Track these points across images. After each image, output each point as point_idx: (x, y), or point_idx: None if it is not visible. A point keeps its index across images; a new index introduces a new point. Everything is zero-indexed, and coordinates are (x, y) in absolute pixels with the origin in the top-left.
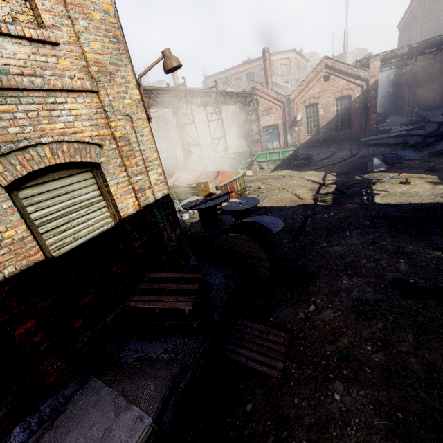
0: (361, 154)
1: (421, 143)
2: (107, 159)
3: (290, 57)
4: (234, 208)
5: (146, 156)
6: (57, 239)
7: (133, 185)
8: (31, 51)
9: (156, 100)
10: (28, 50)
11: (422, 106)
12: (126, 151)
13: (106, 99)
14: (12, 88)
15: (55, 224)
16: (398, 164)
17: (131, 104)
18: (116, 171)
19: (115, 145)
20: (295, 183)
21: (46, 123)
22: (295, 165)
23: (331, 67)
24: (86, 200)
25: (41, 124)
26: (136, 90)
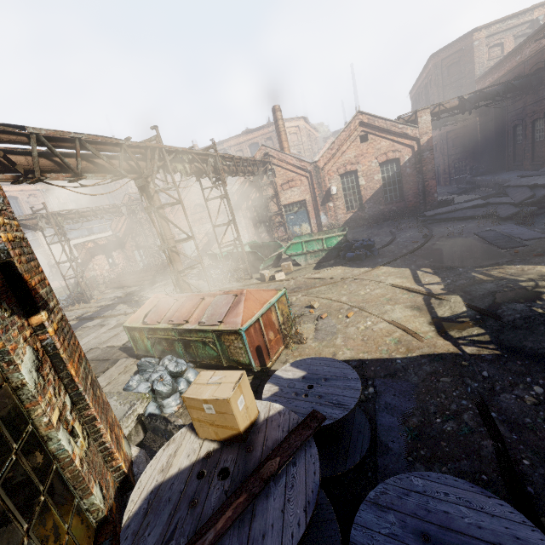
0: (439, 233)
1: (528, 214)
2: None
3: (299, 125)
4: (302, 415)
5: None
6: None
7: None
8: None
9: (96, 162)
10: None
11: (472, 171)
12: None
13: None
14: None
15: None
16: (521, 247)
17: None
18: None
19: None
20: (371, 293)
21: None
22: (351, 257)
23: (369, 124)
24: None
25: None
26: None
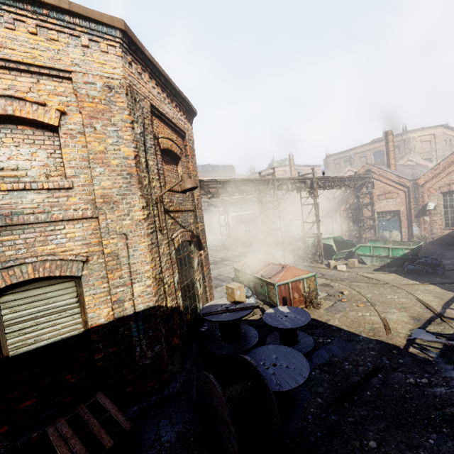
0: None
1: None
2: (90, 272)
3: (435, 133)
4: (273, 322)
5: (135, 269)
6: (19, 340)
7: (111, 296)
8: (47, 196)
9: (240, 189)
10: (45, 196)
11: None
12: (112, 265)
13: (104, 222)
14: (20, 224)
15: (22, 326)
16: None
17: (131, 223)
18: (97, 282)
19: (103, 259)
20: (395, 299)
21: (40, 246)
22: (409, 269)
23: None
24: (61, 306)
25: (35, 247)
26: (140, 211)
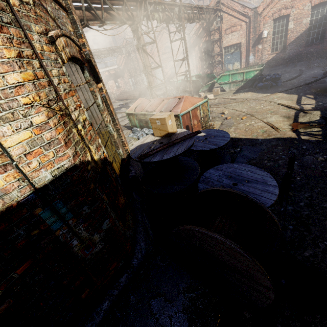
0: None
1: None
2: None
3: None
4: (198, 146)
5: None
6: None
7: None
8: None
9: (111, 13)
10: None
11: None
12: None
13: None
14: None
15: None
16: None
17: None
18: None
19: None
20: (263, 108)
21: None
22: (260, 86)
23: None
24: None
25: None
26: None
